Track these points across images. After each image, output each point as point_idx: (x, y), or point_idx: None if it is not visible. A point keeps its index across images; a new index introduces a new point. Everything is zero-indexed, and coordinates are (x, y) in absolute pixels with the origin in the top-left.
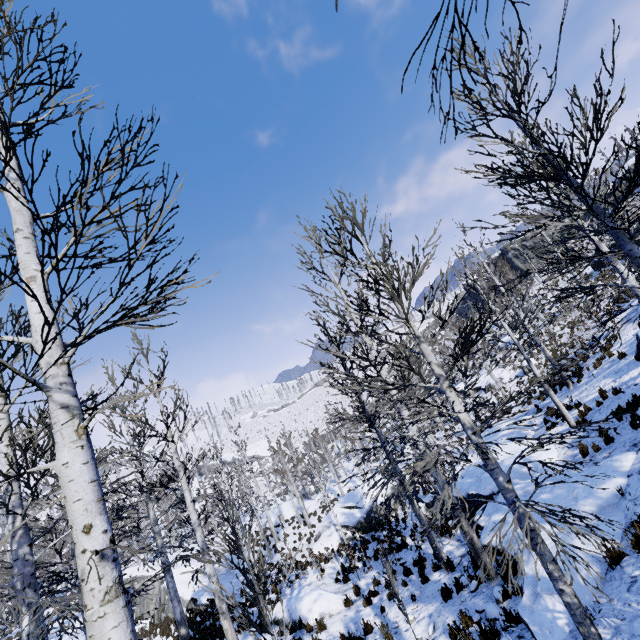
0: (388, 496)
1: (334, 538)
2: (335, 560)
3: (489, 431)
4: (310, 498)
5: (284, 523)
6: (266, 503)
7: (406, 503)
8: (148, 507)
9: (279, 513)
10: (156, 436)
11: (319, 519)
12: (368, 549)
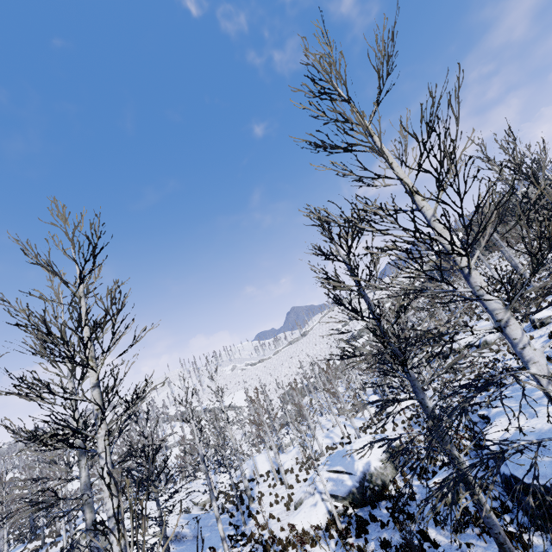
0: (383, 461)
1: (320, 510)
2: (324, 544)
3: (511, 390)
4: (284, 451)
5: (258, 477)
6: (241, 453)
7: (406, 472)
8: (79, 465)
9: (254, 466)
10: (52, 353)
11: (297, 479)
12: (368, 534)
